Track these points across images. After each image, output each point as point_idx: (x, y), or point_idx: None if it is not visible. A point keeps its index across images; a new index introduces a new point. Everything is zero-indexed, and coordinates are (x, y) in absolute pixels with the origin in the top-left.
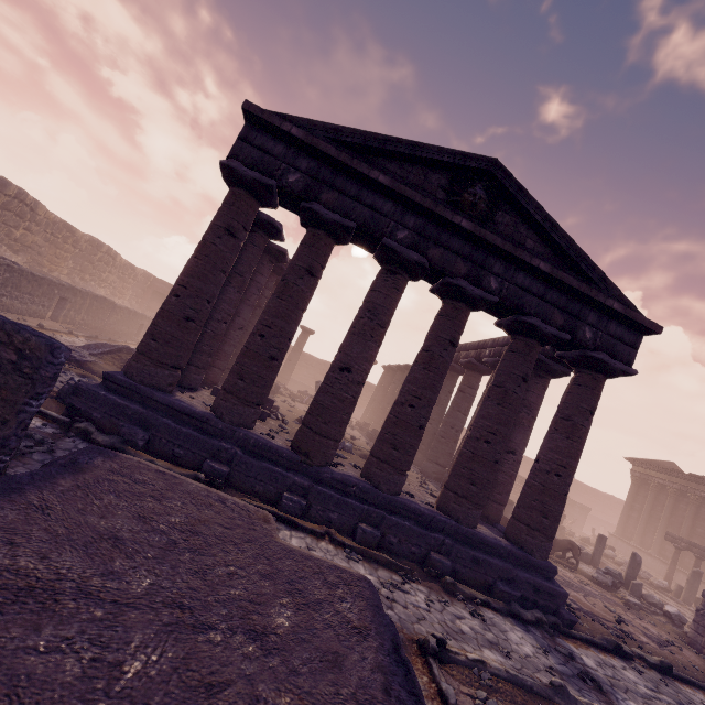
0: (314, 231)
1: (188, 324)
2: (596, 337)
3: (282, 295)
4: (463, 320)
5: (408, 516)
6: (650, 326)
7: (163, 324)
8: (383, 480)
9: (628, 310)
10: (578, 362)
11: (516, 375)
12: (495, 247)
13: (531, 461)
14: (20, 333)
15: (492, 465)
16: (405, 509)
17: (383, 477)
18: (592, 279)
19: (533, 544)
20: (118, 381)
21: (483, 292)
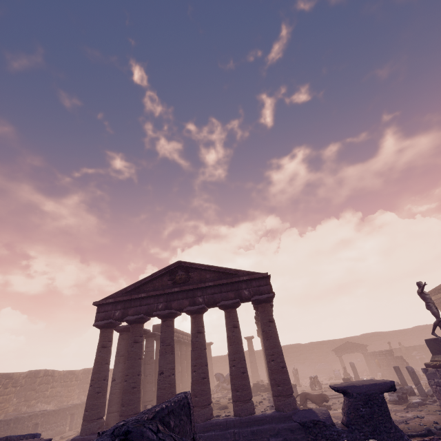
0: (132, 326)
1: (98, 395)
2: (250, 291)
3: (128, 358)
4: (198, 320)
5: (215, 428)
6: (262, 276)
7: (88, 401)
8: (197, 416)
9: (250, 276)
10: (254, 304)
11: (230, 328)
12: (191, 289)
13: (397, 331)
14: (25, 437)
15: (241, 375)
16: (213, 425)
17: (197, 415)
18: (234, 273)
19: (281, 405)
20: (77, 440)
21: (197, 306)
